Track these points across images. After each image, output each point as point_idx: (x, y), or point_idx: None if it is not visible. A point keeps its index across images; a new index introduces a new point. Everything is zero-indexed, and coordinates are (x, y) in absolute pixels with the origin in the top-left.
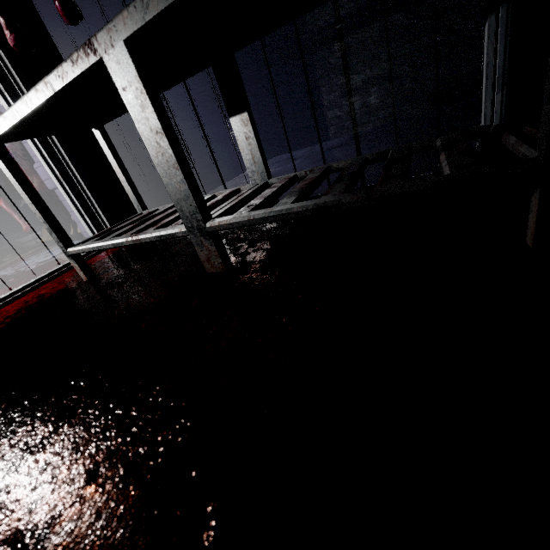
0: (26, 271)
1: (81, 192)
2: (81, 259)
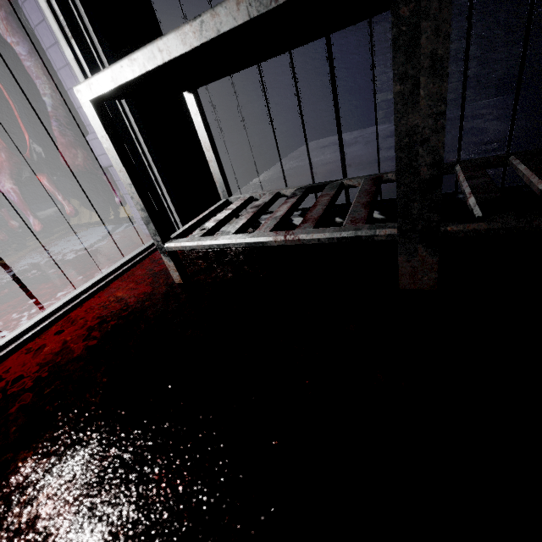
0: (65, 260)
1: (147, 171)
2: (176, 257)
